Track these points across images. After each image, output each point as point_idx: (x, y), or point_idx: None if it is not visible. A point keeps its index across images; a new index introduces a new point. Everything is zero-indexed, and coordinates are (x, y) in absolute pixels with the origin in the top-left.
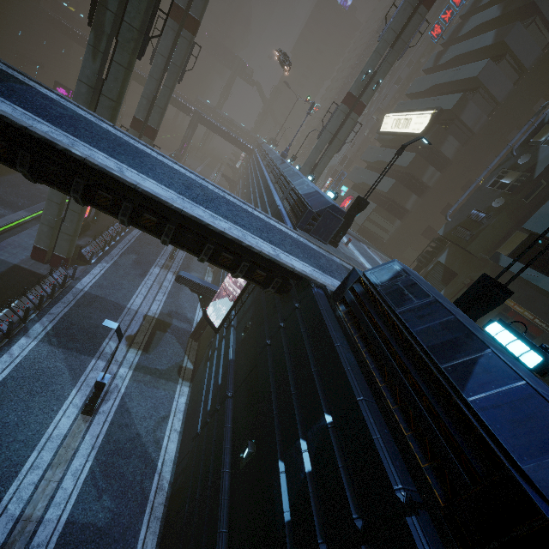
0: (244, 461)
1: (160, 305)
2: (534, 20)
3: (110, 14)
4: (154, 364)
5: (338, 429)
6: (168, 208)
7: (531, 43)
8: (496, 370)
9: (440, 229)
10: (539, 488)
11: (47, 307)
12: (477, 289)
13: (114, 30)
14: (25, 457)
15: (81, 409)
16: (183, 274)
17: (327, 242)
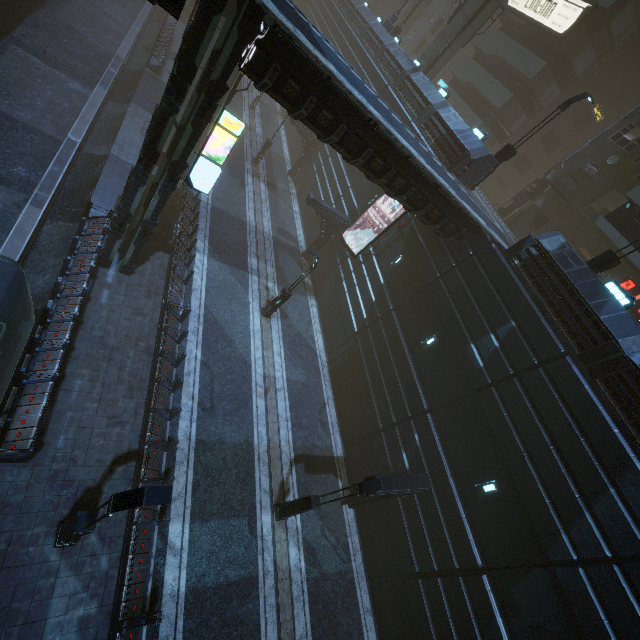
0: (428, 346)
1: (269, 222)
2: None
3: None
4: (288, 280)
5: (519, 329)
6: (422, 177)
7: None
8: (614, 306)
9: (550, 174)
10: (620, 346)
11: (194, 222)
12: (602, 259)
13: None
14: (248, 343)
15: (261, 313)
16: (315, 198)
17: (469, 187)
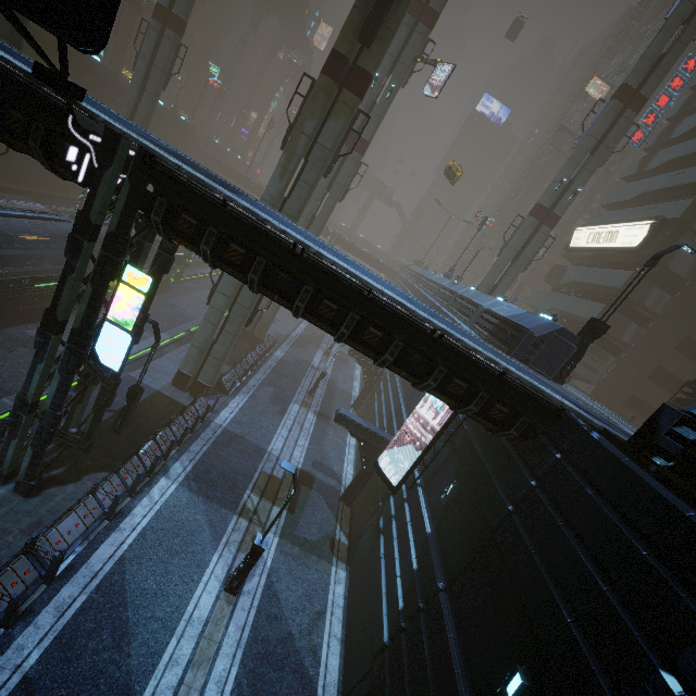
0: None
1: (303, 452)
2: None
3: (304, 137)
4: (302, 532)
5: None
6: (402, 320)
7: None
8: None
9: None
10: None
11: (187, 443)
12: None
13: (304, 151)
14: (163, 644)
15: (224, 584)
16: (344, 413)
17: (551, 376)
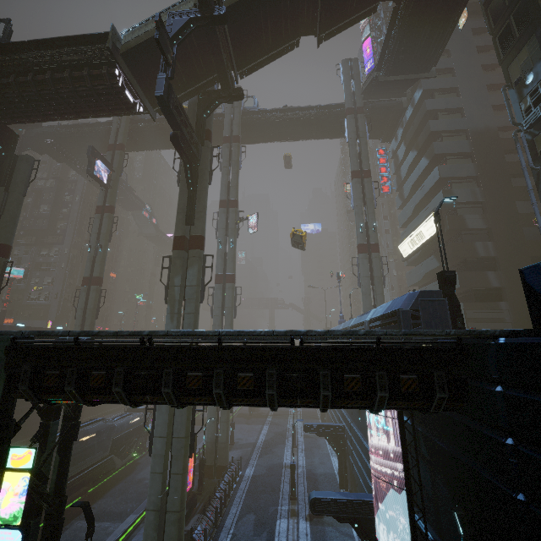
0: None
1: None
2: (442, 136)
3: (177, 288)
4: None
5: None
6: (259, 349)
7: (454, 143)
8: None
9: None
10: None
11: None
12: None
13: (182, 296)
14: None
15: None
16: (315, 495)
17: None
